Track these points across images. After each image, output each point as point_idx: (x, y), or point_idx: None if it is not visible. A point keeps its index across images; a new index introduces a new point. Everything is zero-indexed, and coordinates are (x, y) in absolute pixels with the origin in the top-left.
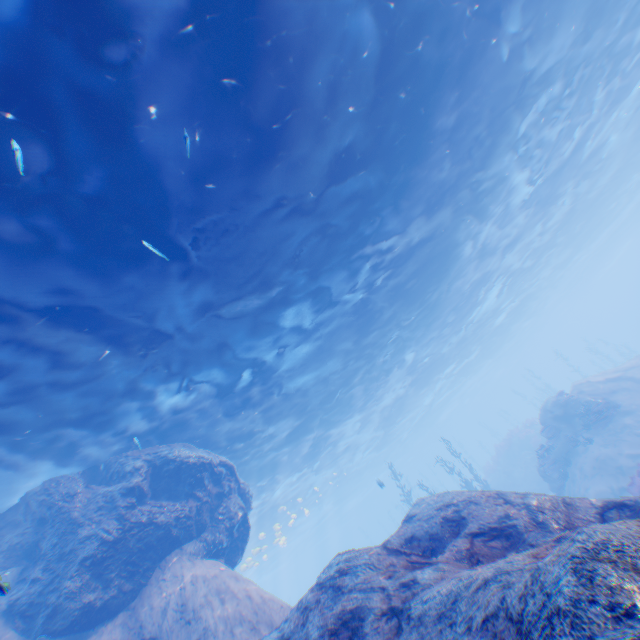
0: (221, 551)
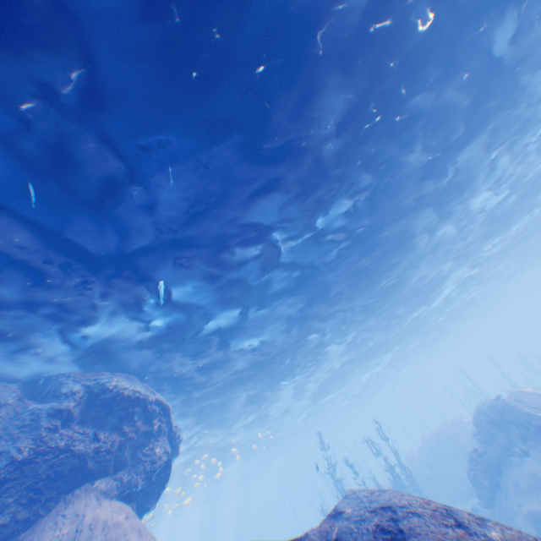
0: (134, 494)
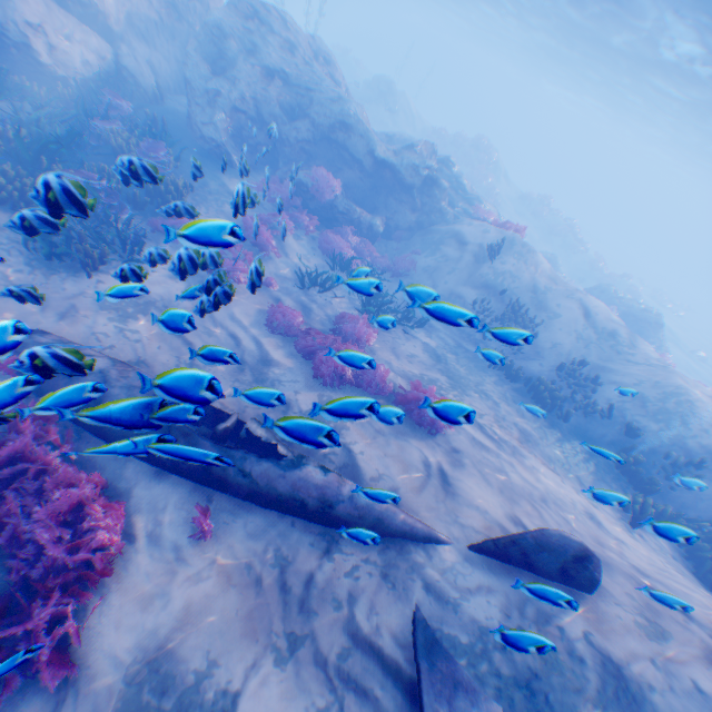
0: None
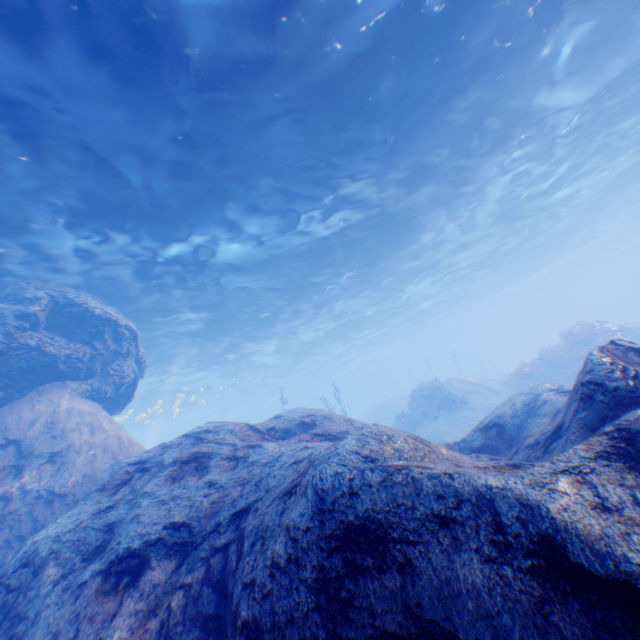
0: (103, 398)
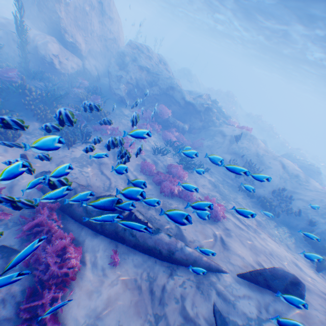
0: None
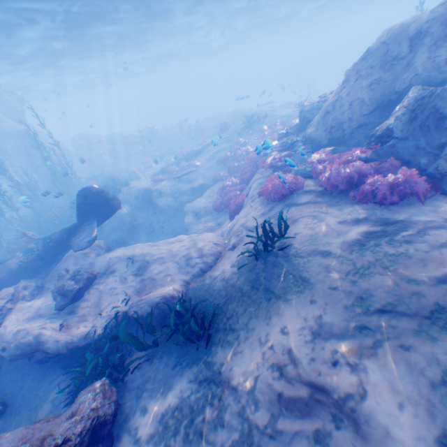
0: None
